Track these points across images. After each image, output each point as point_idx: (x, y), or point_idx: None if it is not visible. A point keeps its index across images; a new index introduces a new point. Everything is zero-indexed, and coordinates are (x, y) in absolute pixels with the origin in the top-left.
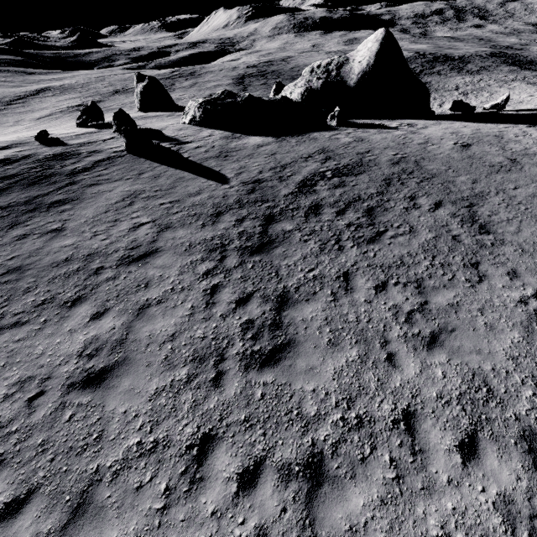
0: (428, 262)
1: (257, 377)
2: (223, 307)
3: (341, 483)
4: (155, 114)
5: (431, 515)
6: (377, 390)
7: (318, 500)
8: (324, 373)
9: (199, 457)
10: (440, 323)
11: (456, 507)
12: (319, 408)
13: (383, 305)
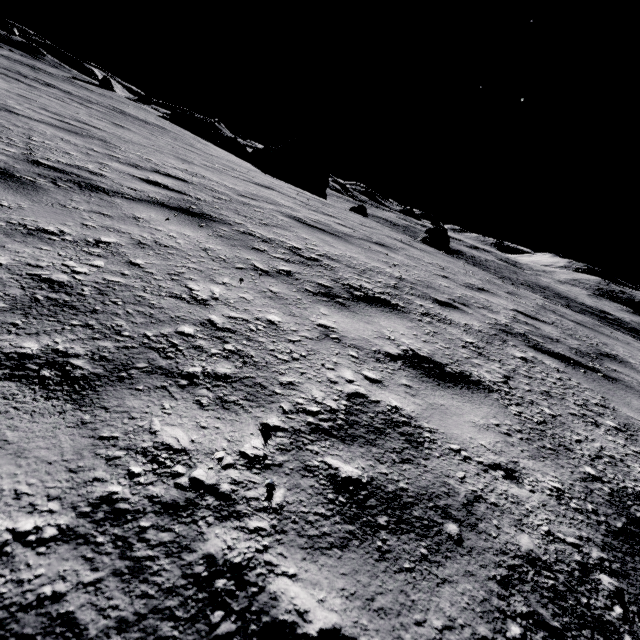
0: None
1: None
2: None
3: None
4: None
5: None
6: None
7: None
8: None
9: None
10: None
11: None
12: None
13: None
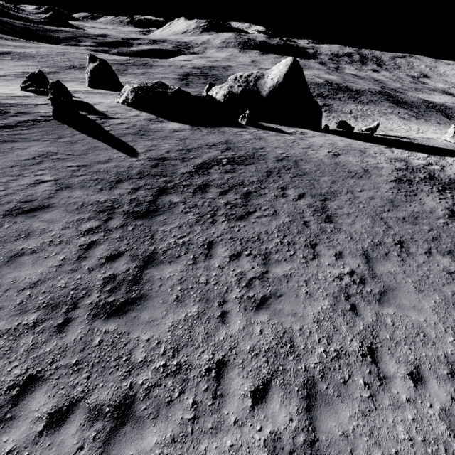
0: (279, 240)
1: (101, 325)
2: (93, 261)
3: (143, 423)
4: (100, 91)
5: (211, 451)
6: (202, 342)
7: (116, 438)
8: (162, 325)
9: (16, 397)
10: (272, 289)
11: (233, 444)
12: (147, 355)
13: (232, 271)
